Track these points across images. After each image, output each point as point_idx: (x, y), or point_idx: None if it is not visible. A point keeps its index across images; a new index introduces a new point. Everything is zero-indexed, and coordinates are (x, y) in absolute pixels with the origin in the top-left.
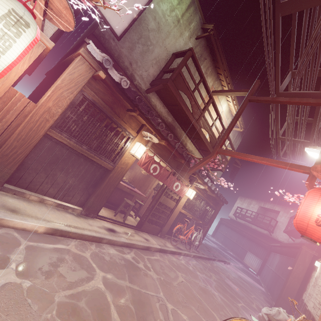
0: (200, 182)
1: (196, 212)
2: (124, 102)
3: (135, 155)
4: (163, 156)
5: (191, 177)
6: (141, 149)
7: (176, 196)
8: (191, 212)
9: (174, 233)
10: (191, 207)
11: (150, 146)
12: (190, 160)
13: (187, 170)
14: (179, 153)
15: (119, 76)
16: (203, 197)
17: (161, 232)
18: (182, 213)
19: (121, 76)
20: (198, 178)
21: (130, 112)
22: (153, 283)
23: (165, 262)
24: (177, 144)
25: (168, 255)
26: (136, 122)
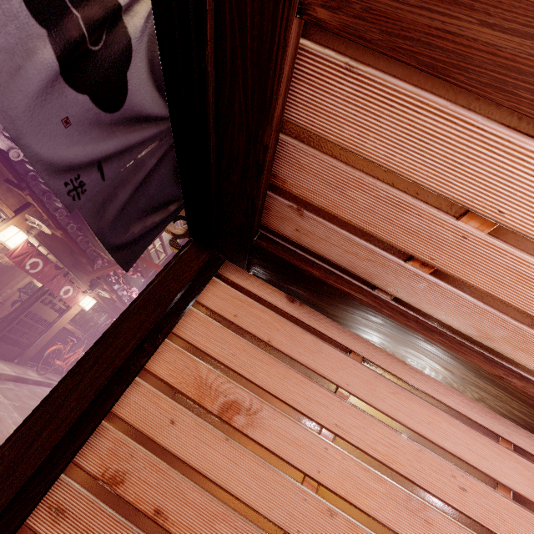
0: (107, 289)
1: (92, 329)
2: (6, 171)
3: (5, 244)
4: (54, 248)
5: (94, 281)
6: (19, 237)
7: (63, 305)
8: (84, 329)
9: (45, 359)
10: (85, 322)
11: (35, 234)
12: (97, 260)
13: (88, 273)
14: (81, 248)
15: (8, 144)
16: (108, 309)
17: (22, 356)
18: (67, 330)
19: (12, 144)
20: (105, 284)
21: (13, 186)
22: (5, 407)
23: (23, 392)
24: (81, 238)
25: (29, 385)
26: (18, 197)
